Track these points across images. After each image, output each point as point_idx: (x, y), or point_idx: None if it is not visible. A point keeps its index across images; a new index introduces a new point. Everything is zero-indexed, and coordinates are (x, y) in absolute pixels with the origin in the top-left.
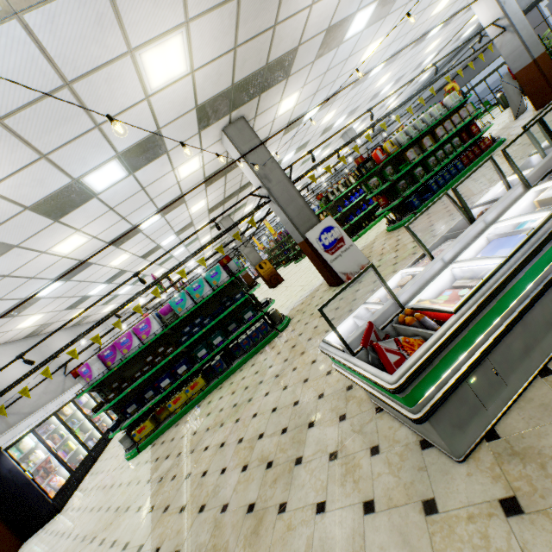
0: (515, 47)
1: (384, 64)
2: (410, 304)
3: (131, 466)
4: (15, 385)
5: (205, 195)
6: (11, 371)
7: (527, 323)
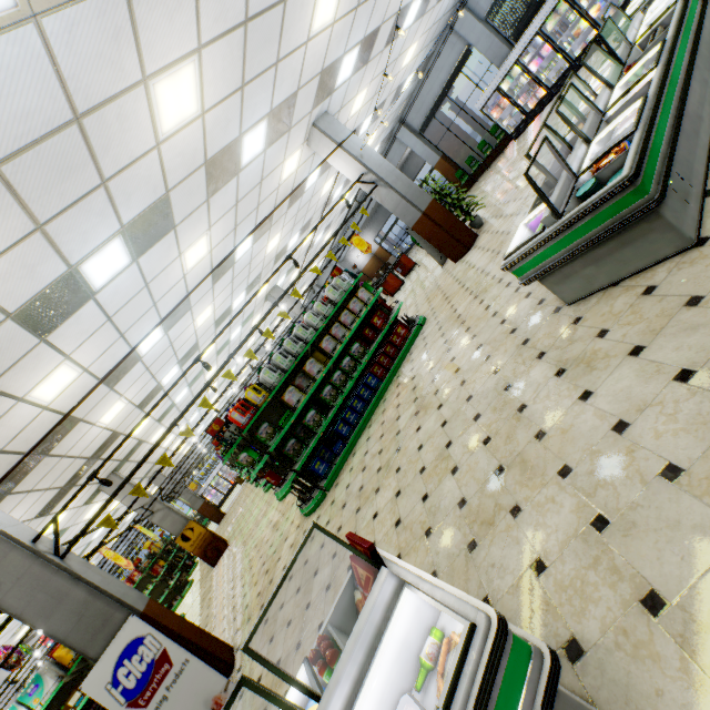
0: (396, 201)
1: (252, 239)
2: None
3: None
4: None
5: None
6: None
7: None
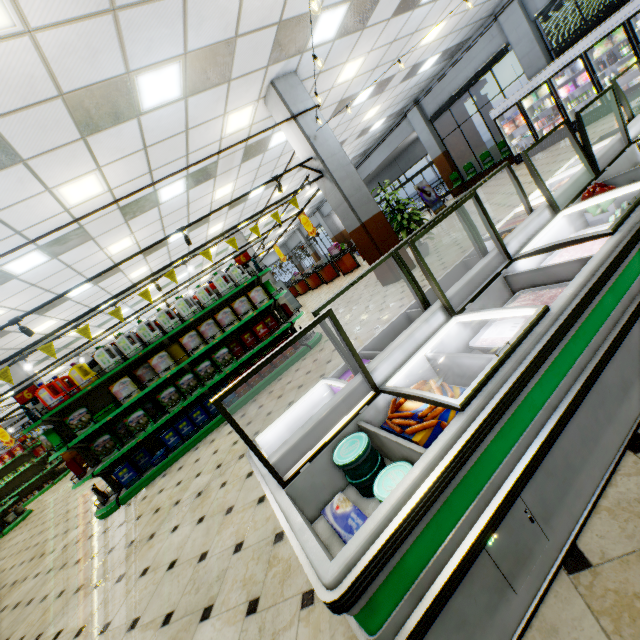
0: (339, 200)
1: (185, 184)
2: None
3: None
4: None
5: None
6: None
7: None
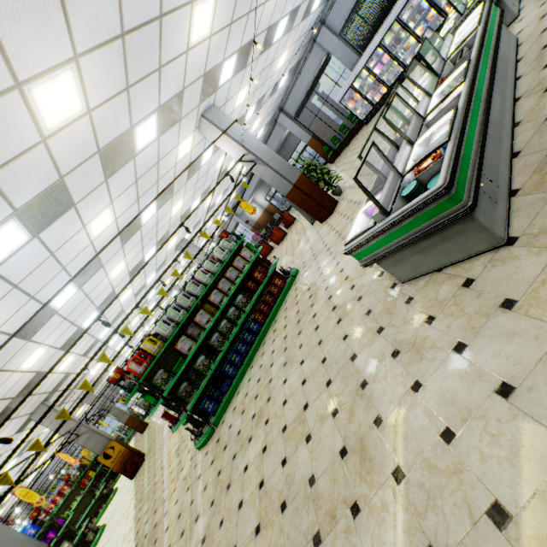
0: (272, 175)
1: (156, 206)
2: None
3: None
4: None
5: None
6: None
7: None
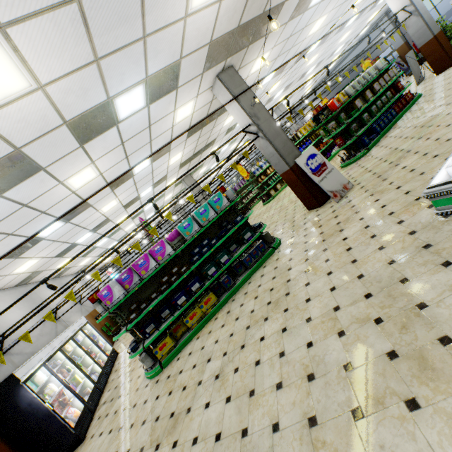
0: (419, 27)
1: (318, 43)
2: None
3: (160, 381)
4: (39, 311)
5: (183, 147)
6: (9, 315)
7: None
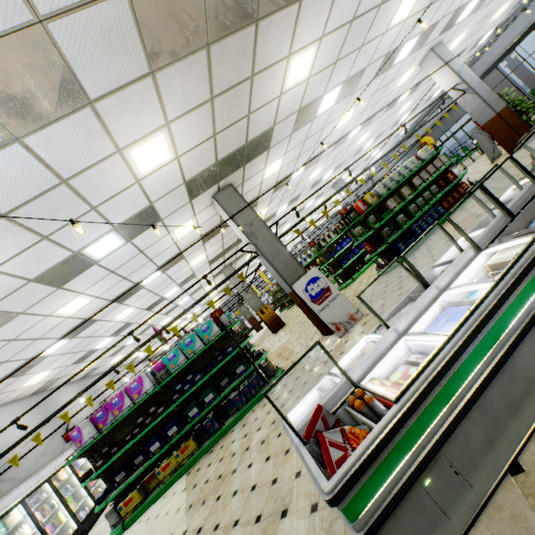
0: (477, 104)
1: (360, 127)
2: (362, 384)
3: None
4: (5, 453)
5: (204, 250)
6: (13, 431)
7: (485, 407)
